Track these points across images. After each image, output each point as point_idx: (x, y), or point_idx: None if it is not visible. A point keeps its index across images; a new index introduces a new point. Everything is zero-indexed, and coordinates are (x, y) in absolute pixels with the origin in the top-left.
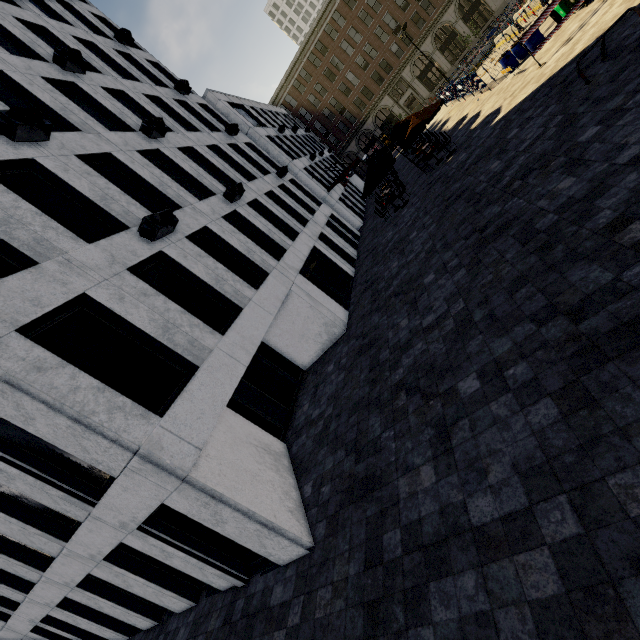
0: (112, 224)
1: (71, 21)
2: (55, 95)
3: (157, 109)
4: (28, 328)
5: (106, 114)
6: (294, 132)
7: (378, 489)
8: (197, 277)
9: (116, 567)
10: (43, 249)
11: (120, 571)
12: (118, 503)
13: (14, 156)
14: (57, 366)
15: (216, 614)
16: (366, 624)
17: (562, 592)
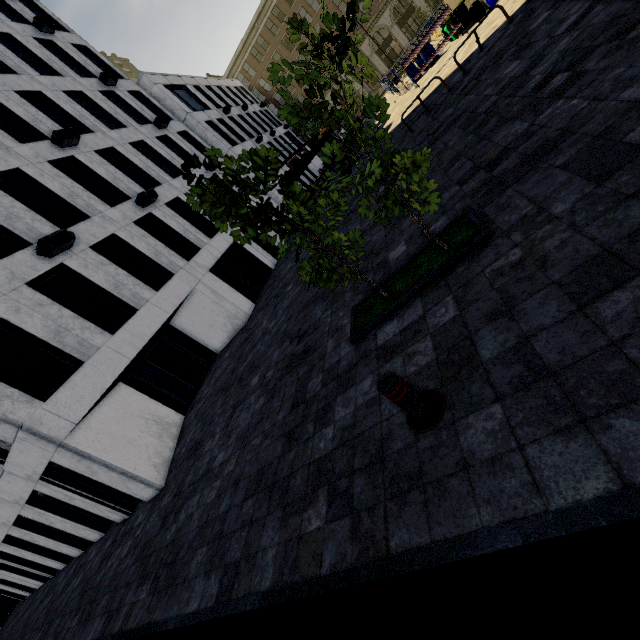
0: (17, 240)
1: None
2: None
3: (77, 107)
4: None
5: (19, 121)
6: (244, 110)
7: (199, 449)
8: (96, 284)
9: (37, 509)
10: None
11: (41, 511)
12: (20, 461)
13: None
14: None
15: (111, 538)
16: (160, 527)
17: (214, 498)
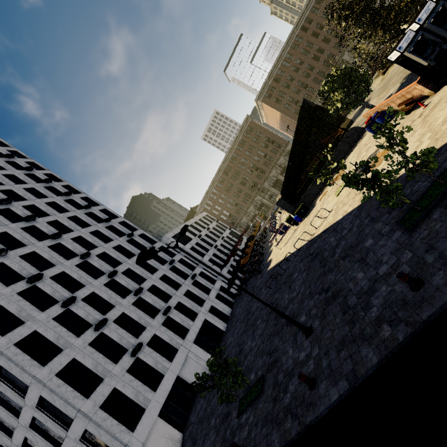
0: (123, 348)
1: (112, 237)
2: (107, 292)
3: (141, 269)
4: (101, 404)
5: (123, 286)
6: (208, 230)
7: None
8: (149, 364)
9: None
10: (105, 372)
11: None
12: None
13: (97, 334)
14: (108, 418)
15: None
16: None
17: None
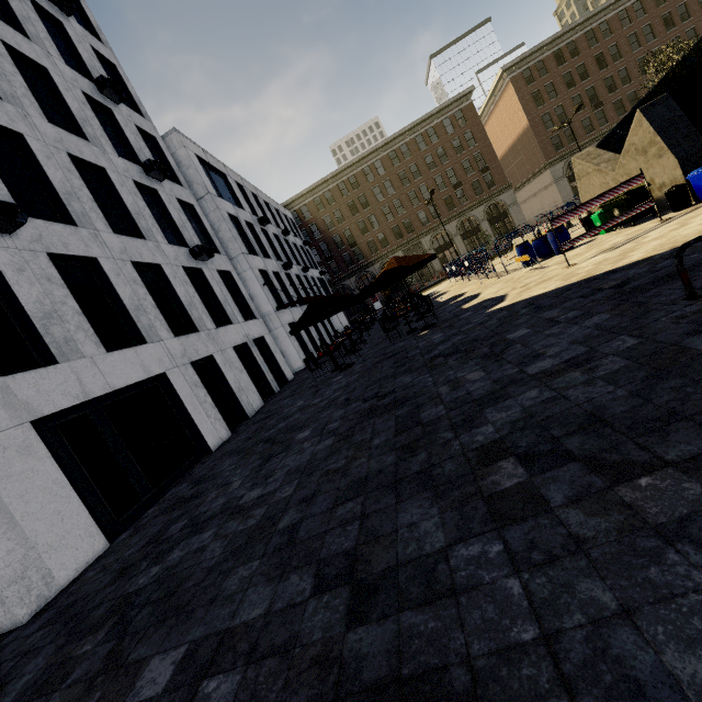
0: None
1: None
2: None
3: (8, 66)
4: None
5: None
6: (284, 234)
7: None
8: None
9: None
10: None
11: None
12: None
13: None
14: None
15: None
16: None
17: None
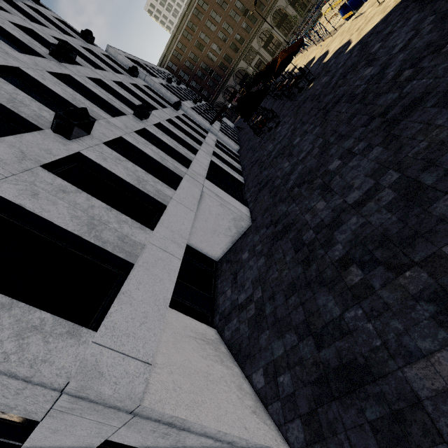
0: (22, 127)
1: None
2: None
3: None
4: None
5: (15, 42)
6: (178, 85)
7: (371, 382)
8: (119, 177)
9: None
10: None
11: None
12: (47, 445)
13: None
14: None
15: None
16: None
17: None
